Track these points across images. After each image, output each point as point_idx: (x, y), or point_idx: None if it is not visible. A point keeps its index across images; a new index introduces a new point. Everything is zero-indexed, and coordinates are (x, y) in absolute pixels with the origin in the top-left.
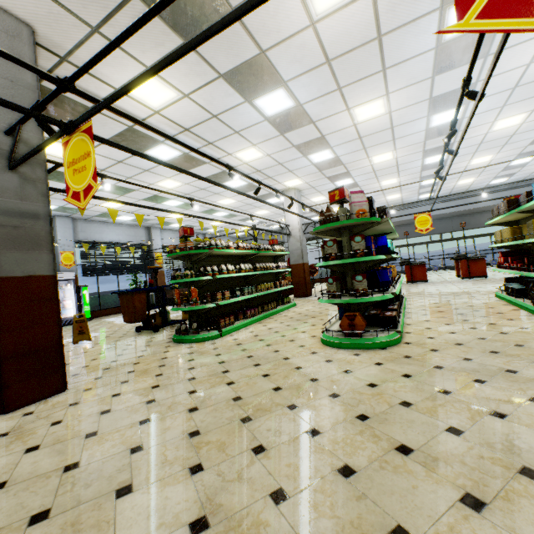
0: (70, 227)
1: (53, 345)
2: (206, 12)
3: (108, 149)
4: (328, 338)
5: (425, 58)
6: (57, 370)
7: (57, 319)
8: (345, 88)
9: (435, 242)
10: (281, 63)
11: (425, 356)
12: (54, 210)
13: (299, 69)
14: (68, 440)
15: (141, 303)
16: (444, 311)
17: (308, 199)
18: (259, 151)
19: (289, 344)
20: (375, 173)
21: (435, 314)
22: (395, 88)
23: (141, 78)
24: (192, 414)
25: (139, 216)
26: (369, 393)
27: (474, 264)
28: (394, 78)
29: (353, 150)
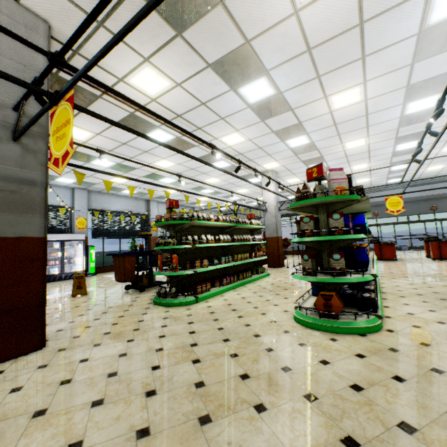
0: (85, 197)
1: (36, 303)
2: (196, 4)
3: (114, 133)
4: (301, 316)
5: (406, 45)
6: (37, 327)
7: (42, 279)
8: (323, 76)
9: (402, 223)
10: (264, 53)
11: (416, 352)
12: (74, 183)
13: (281, 58)
14: (14, 416)
15: (131, 265)
16: (423, 294)
17: (283, 181)
18: (242, 136)
19: (260, 317)
20: (347, 158)
21: (414, 297)
22: (372, 76)
23: (115, 39)
24: (148, 400)
25: (131, 188)
26: (354, 400)
27: (445, 246)
28: (372, 65)
29: (327, 136)
